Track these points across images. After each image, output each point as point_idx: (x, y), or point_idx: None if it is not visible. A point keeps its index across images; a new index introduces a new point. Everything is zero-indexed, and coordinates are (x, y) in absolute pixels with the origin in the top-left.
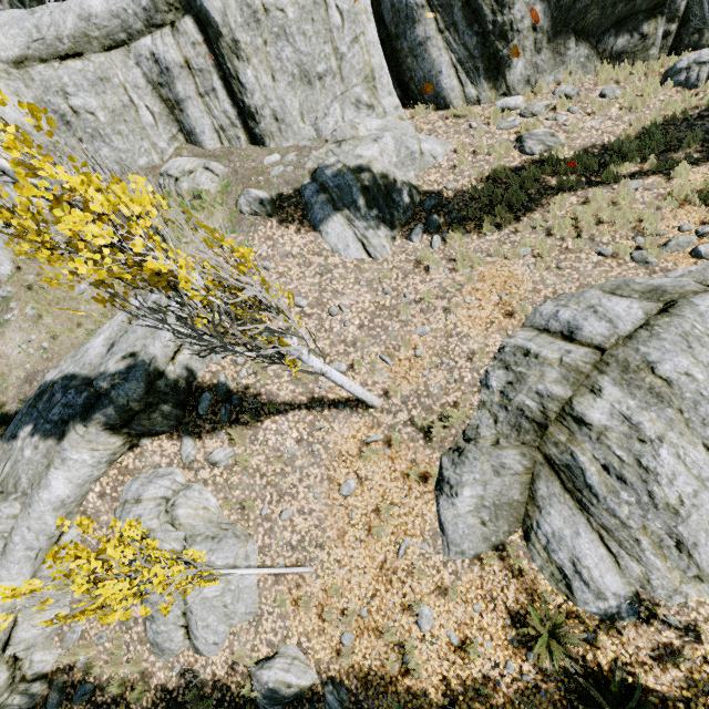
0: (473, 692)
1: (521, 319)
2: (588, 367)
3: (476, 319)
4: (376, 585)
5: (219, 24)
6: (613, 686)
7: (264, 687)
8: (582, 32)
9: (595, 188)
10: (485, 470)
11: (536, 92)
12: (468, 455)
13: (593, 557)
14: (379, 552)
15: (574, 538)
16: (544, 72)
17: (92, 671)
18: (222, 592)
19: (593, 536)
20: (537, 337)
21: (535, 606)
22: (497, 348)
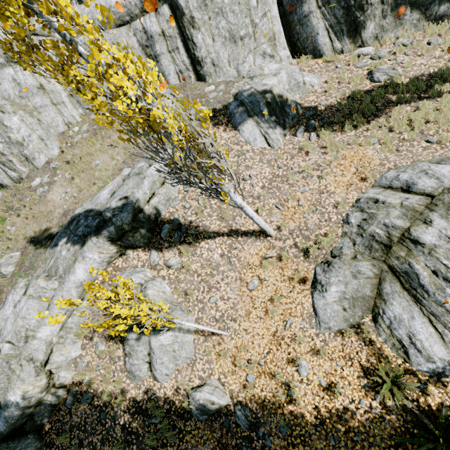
0: (336, 418)
1: (371, 182)
2: (422, 207)
3: (340, 182)
4: (270, 346)
5: (183, 8)
6: (440, 418)
7: (196, 402)
8: (415, 3)
9: (424, 100)
10: (346, 274)
11: (382, 44)
12: (334, 266)
13: (424, 333)
14: (272, 325)
15: (410, 321)
16: (387, 31)
17: (92, 386)
18: (172, 342)
19: (424, 320)
20: (384, 191)
21: (381, 365)
22: (355, 200)
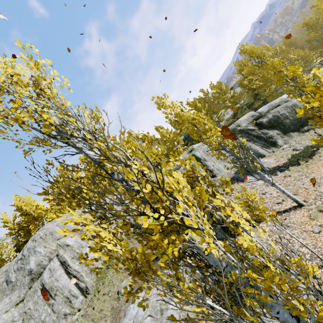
0: None
1: None
2: None
3: (320, 173)
4: None
5: (200, 157)
6: None
7: None
8: (292, 131)
9: None
10: None
11: (290, 144)
12: None
13: None
14: None
15: None
16: (288, 140)
17: None
18: None
19: None
20: None
21: None
22: None
